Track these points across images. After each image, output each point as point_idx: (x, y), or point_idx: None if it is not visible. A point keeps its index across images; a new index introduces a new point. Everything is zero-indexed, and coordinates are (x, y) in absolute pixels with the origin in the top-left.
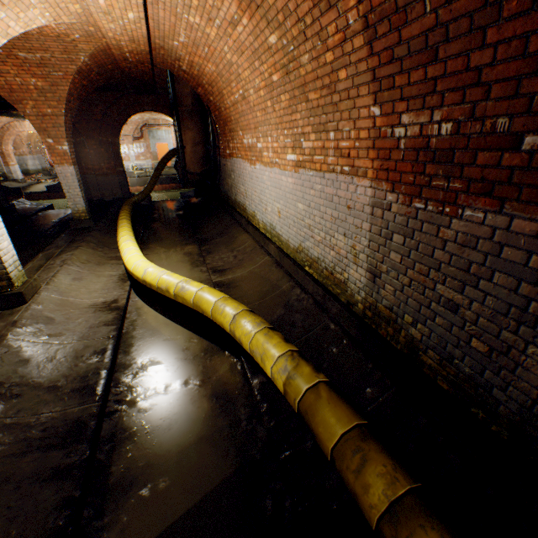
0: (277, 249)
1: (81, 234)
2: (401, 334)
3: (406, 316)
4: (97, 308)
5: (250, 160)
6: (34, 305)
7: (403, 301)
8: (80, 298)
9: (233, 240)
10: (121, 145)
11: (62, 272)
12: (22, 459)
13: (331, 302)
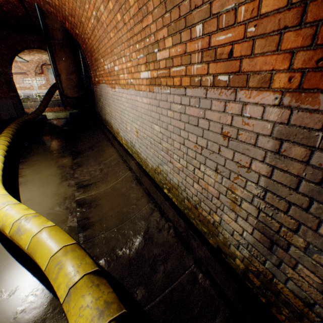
0: (137, 165)
1: None
2: None
3: None
4: None
5: (111, 84)
6: None
7: None
8: None
9: (101, 153)
10: (26, 78)
11: None
12: None
13: (197, 242)
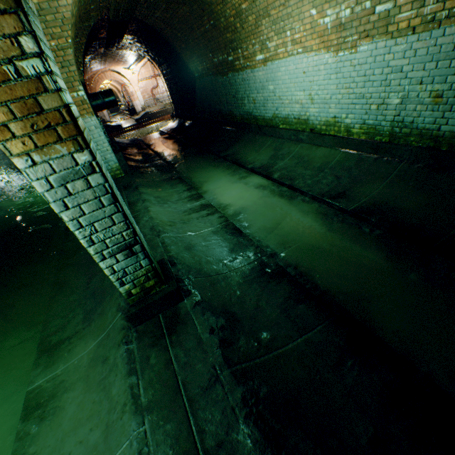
0: None
1: None
2: None
3: None
4: None
5: None
6: None
7: None
8: None
9: None
10: None
11: None
12: None
13: None
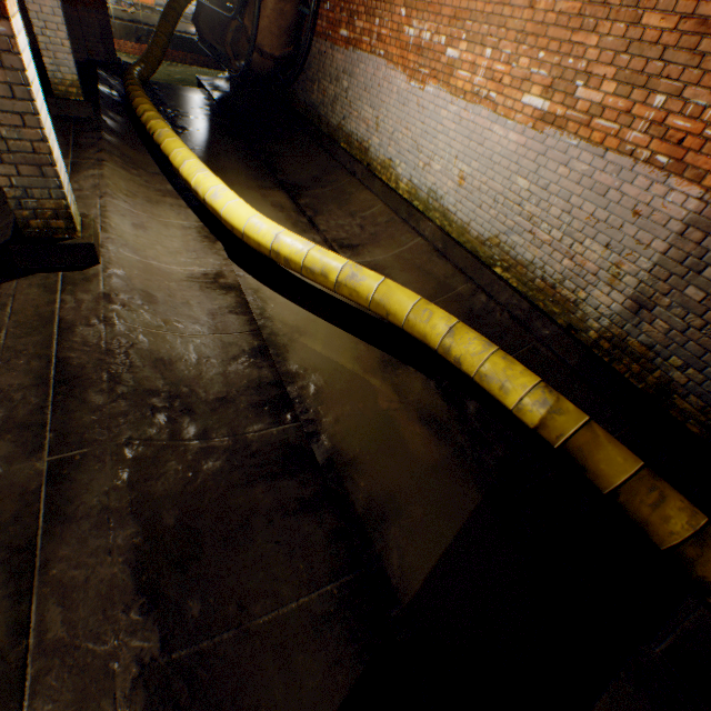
0: (441, 231)
1: (83, 133)
2: (653, 374)
3: (673, 359)
4: (200, 283)
5: (410, 71)
6: (114, 269)
7: (677, 343)
8: (164, 262)
9: (347, 198)
10: None
11: (112, 211)
12: (252, 490)
13: (543, 322)
